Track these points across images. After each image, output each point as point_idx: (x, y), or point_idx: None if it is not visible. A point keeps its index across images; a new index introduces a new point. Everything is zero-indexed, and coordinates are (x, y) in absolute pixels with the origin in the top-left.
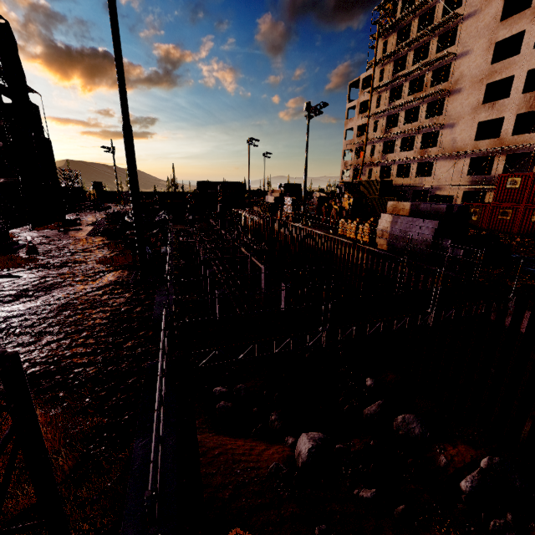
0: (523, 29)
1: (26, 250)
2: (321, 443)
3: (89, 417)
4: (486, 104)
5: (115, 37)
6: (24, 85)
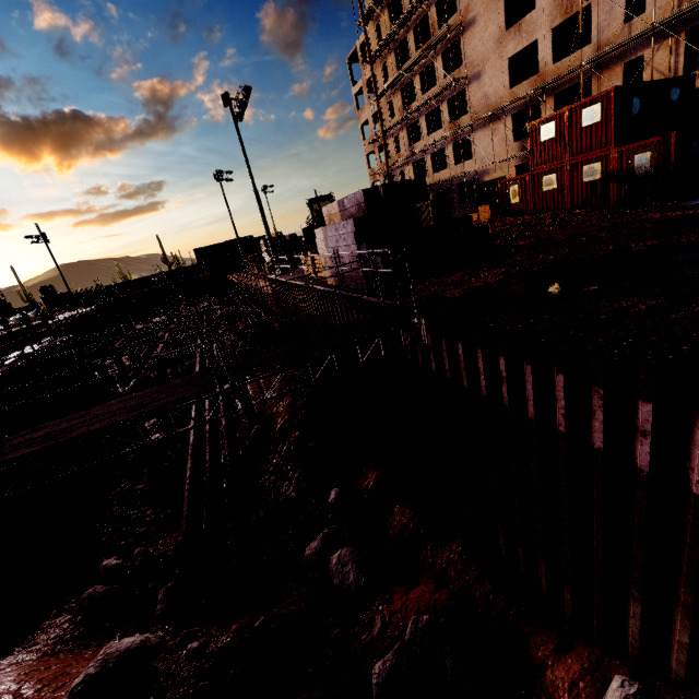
0: None
1: None
2: (114, 664)
3: None
4: (511, 28)
5: None
6: None
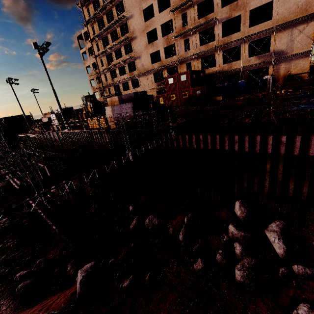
0: (152, 3)
1: None
2: (91, 269)
3: None
4: (150, 43)
5: None
6: None
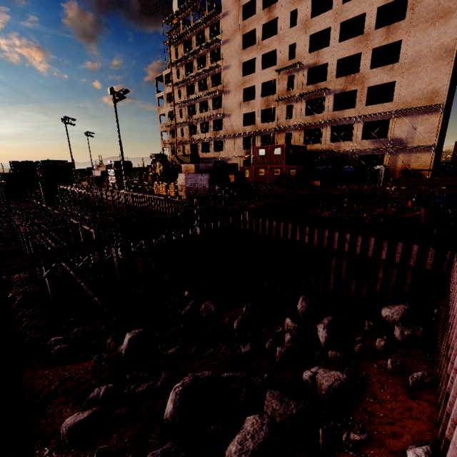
0: (255, 57)
1: None
2: (140, 333)
3: None
4: (245, 102)
5: None
6: None
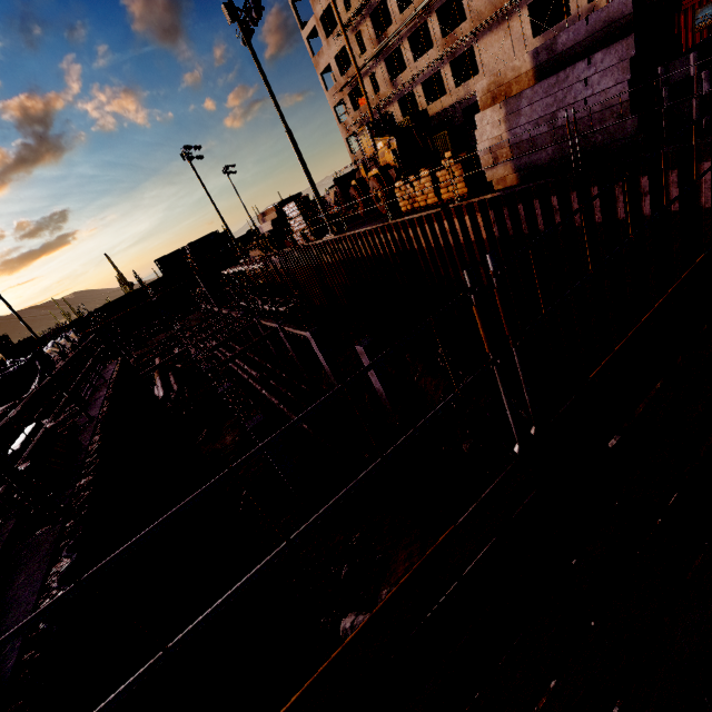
0: None
1: None
2: None
3: None
4: None
5: None
6: None
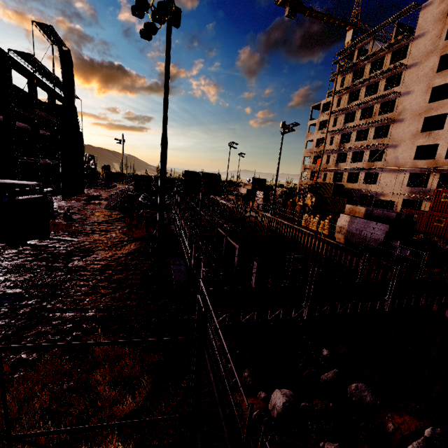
0: None
1: (63, 217)
2: (292, 399)
3: (151, 354)
4: (424, 132)
5: (167, 78)
6: (73, 94)
